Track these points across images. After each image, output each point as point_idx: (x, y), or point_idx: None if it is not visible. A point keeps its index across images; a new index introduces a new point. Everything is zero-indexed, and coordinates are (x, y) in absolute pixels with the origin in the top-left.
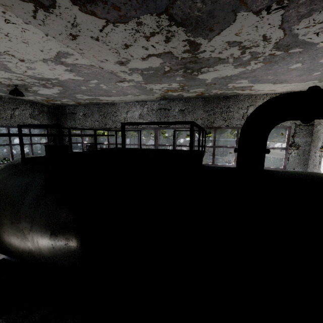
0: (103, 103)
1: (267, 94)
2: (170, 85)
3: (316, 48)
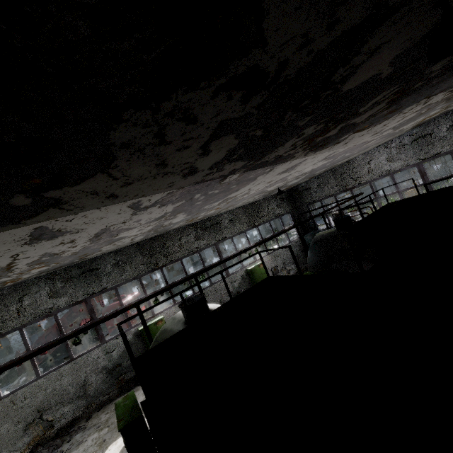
0: (336, 166)
1: None
2: (427, 115)
3: None
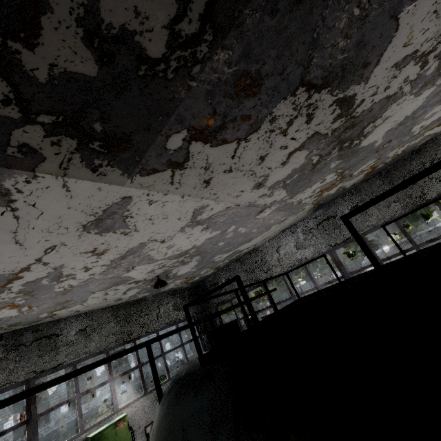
0: (244, 255)
1: None
2: (323, 182)
3: None
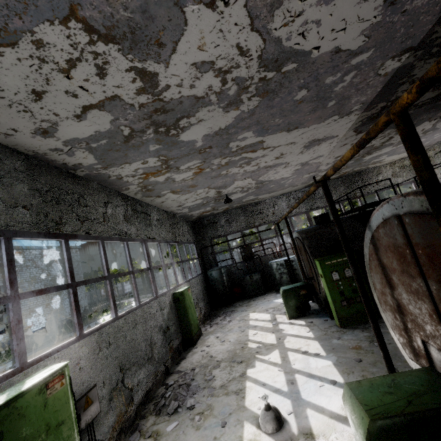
0: (247, 205)
1: (386, 164)
2: None
3: (438, 130)
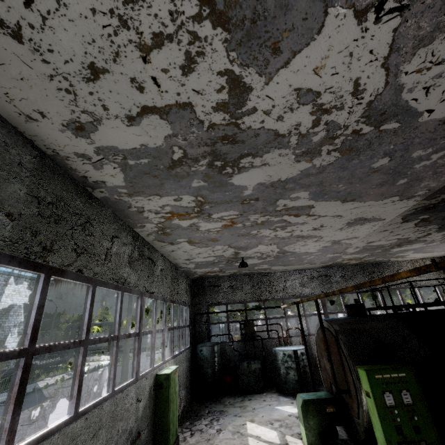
0: (256, 273)
1: (407, 260)
2: (360, 255)
3: None
